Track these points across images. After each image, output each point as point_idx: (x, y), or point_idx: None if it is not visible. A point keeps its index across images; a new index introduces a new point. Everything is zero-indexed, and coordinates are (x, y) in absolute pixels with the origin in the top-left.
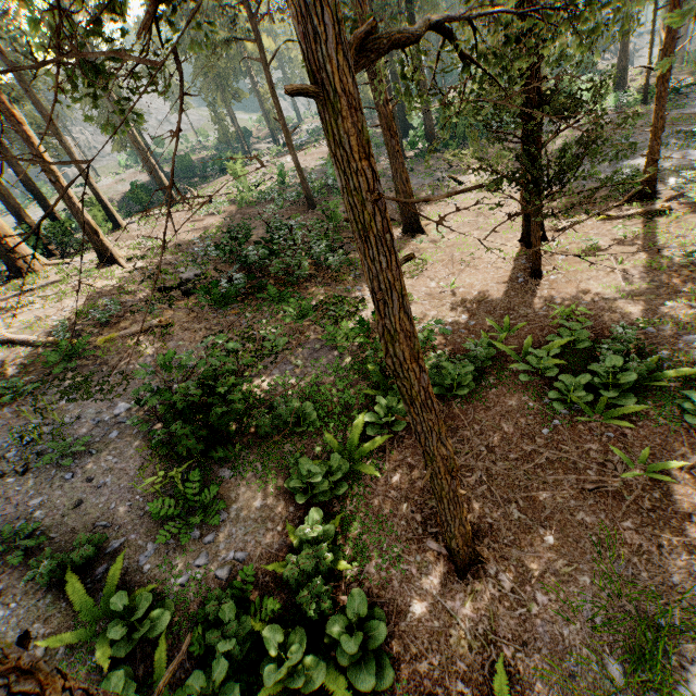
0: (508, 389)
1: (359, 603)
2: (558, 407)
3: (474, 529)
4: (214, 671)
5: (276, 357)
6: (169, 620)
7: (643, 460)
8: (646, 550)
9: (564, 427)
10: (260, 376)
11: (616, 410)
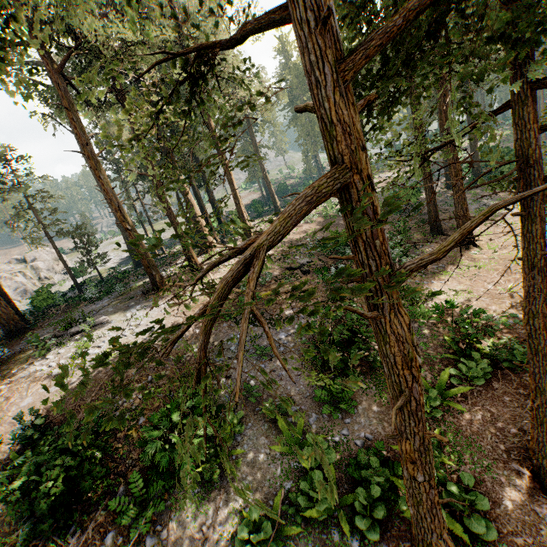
0: None
1: (468, 481)
2: None
3: None
4: (372, 490)
5: None
6: (336, 456)
7: None
8: None
9: None
10: None
11: None
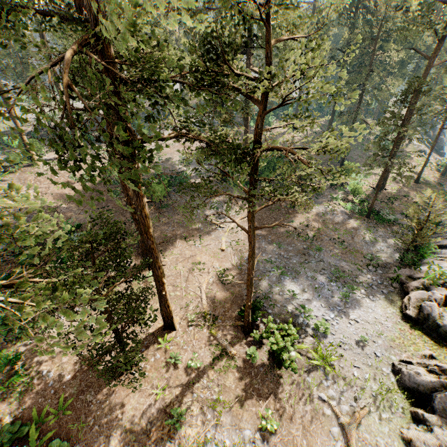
0: None
1: None
2: None
3: None
4: None
5: None
6: None
7: None
8: None
9: None
10: None
11: None
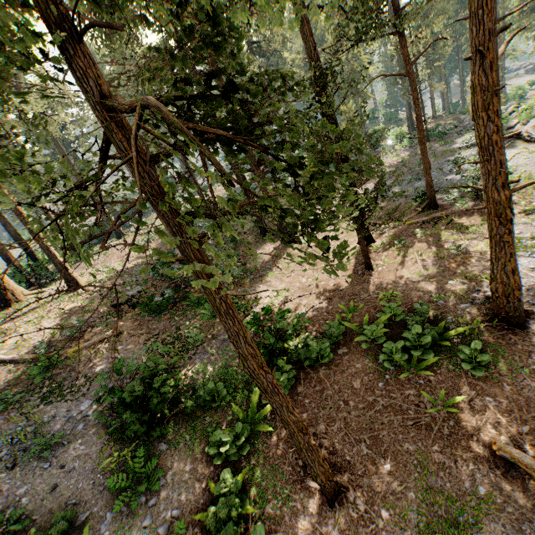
0: (355, 355)
1: None
2: (387, 365)
3: (338, 466)
4: None
5: (197, 349)
6: None
7: (442, 398)
8: (448, 466)
9: (392, 380)
10: (186, 366)
11: (422, 363)
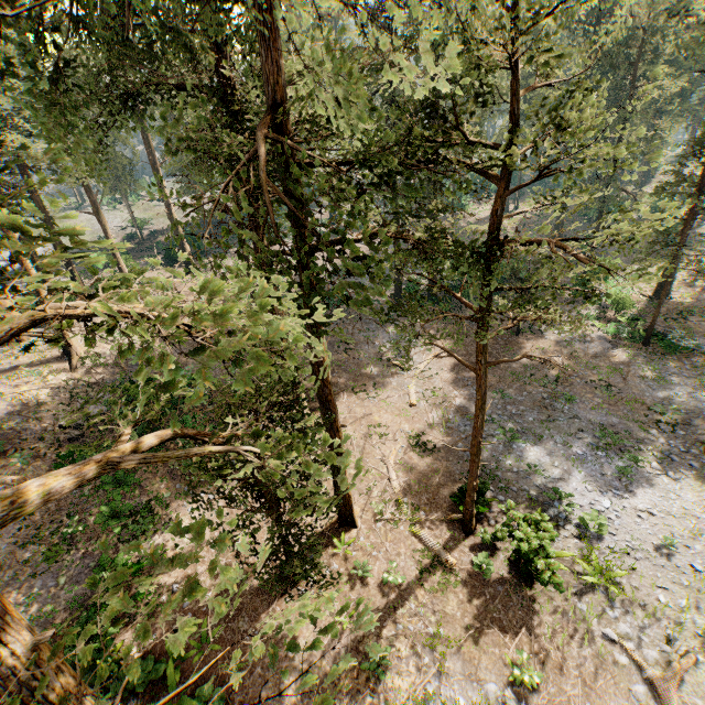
0: None
1: None
2: None
3: None
4: None
5: (53, 566)
6: None
7: None
8: None
9: None
10: (17, 590)
11: None
